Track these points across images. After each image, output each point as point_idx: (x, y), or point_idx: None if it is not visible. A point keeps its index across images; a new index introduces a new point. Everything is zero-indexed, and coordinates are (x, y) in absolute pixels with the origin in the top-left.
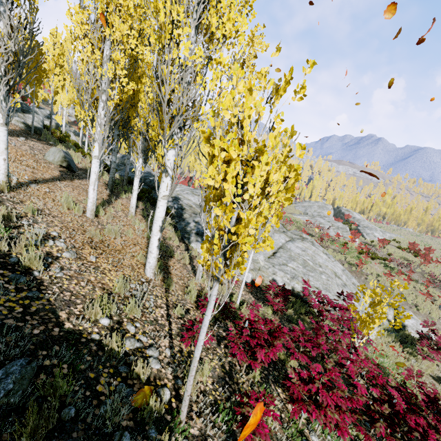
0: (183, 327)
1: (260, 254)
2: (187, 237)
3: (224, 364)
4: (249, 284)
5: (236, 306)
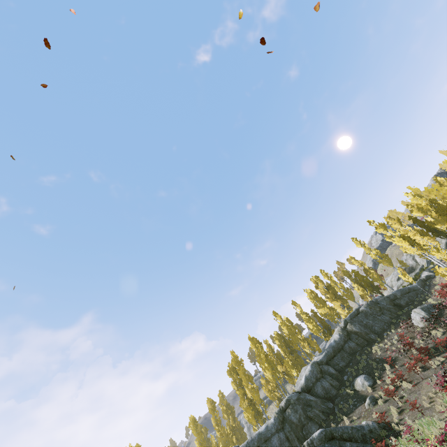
0: None
1: None
2: None
3: None
4: None
5: None
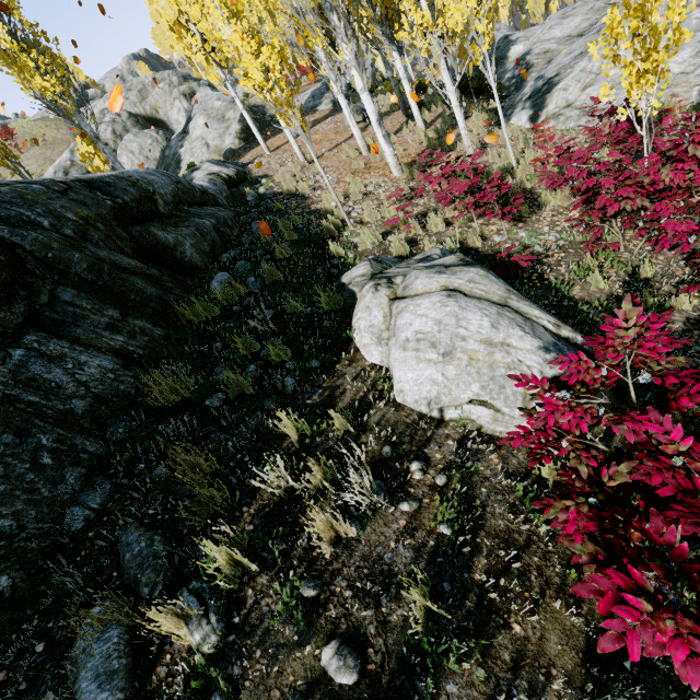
0: (403, 198)
1: (681, 51)
2: (509, 114)
3: (428, 210)
4: (590, 129)
5: (500, 165)
